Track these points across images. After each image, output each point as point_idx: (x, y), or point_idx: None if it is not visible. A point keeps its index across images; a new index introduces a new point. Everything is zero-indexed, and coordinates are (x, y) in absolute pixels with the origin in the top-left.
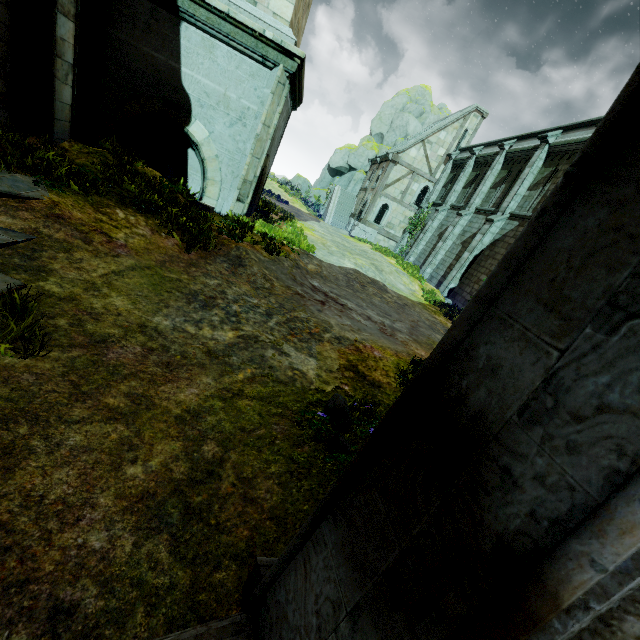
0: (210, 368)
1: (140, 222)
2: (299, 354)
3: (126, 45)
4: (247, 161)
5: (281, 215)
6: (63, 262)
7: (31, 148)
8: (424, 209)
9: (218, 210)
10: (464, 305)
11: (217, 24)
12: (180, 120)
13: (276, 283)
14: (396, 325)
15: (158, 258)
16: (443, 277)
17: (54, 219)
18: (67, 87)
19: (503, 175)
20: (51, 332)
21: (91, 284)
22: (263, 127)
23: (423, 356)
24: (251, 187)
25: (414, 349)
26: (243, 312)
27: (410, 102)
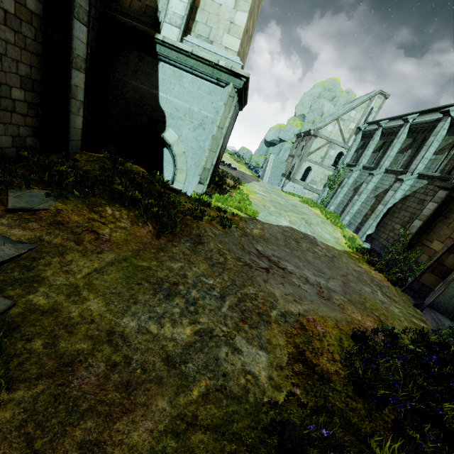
0: (167, 383)
1: (123, 216)
2: (250, 348)
3: (122, 82)
4: (206, 155)
5: (231, 185)
6: (55, 267)
7: (50, 165)
8: (340, 169)
9: (185, 190)
10: (381, 249)
11: (184, 60)
12: (158, 129)
13: (228, 256)
14: (330, 284)
15: (134, 247)
16: (360, 224)
17: (55, 226)
18: (79, 117)
19: (408, 142)
20: (24, 361)
21: (74, 288)
22: (218, 129)
23: (360, 321)
24: (209, 173)
25: (351, 313)
26: (200, 298)
27: (324, 90)
